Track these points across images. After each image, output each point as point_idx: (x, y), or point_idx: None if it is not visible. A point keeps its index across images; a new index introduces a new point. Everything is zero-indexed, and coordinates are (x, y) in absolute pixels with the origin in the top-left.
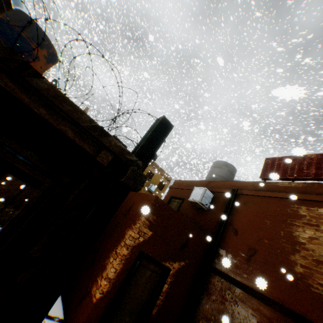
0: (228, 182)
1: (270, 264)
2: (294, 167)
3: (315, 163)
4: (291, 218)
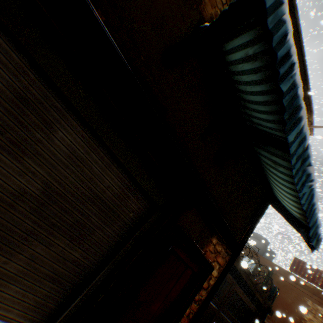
0: (267, 260)
1: (287, 322)
2: (310, 273)
3: (322, 277)
4: (302, 304)
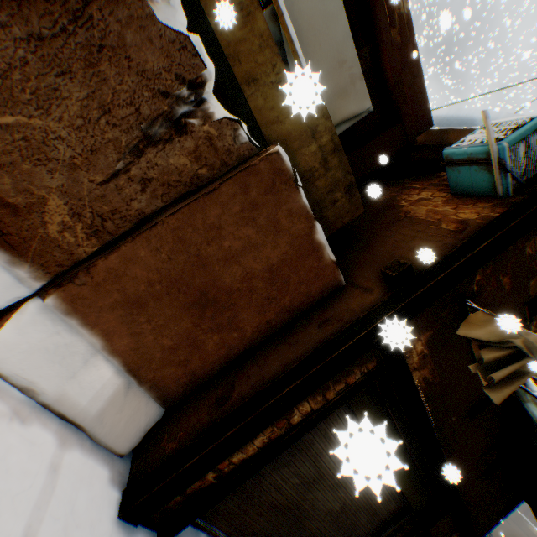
0: None
1: None
2: None
3: None
4: None
